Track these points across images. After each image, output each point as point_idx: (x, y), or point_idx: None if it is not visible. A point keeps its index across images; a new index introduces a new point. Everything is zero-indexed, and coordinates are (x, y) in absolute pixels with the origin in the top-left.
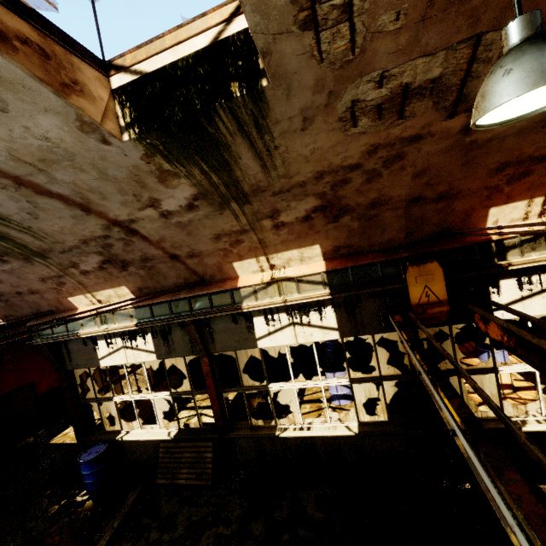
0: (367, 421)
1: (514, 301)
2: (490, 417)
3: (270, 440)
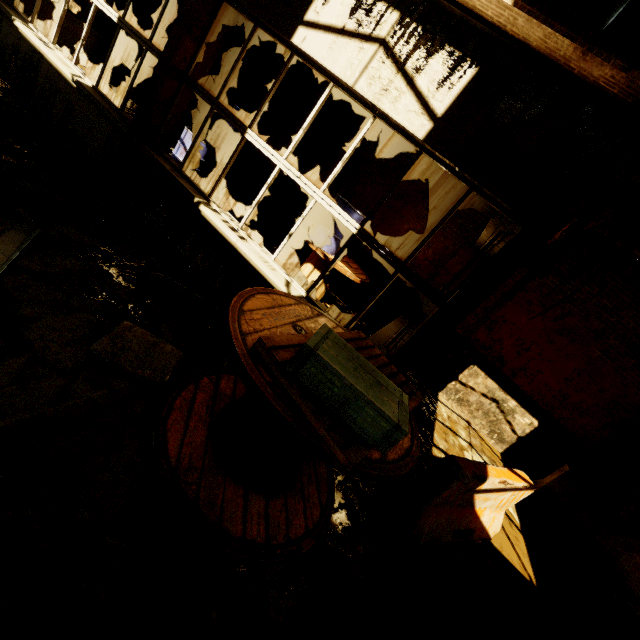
0: (103, 93)
1: (331, 28)
2: (198, 186)
3: (8, 26)
